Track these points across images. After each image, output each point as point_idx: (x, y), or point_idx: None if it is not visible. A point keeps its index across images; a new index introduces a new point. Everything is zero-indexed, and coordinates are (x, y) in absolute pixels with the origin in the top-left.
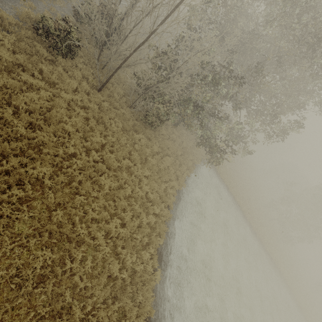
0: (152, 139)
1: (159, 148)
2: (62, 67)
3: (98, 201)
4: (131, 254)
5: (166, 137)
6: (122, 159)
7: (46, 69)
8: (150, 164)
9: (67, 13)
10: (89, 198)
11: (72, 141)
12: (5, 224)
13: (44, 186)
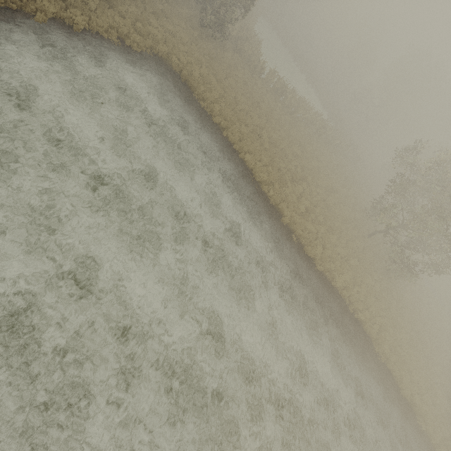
0: None
1: None
2: None
3: None
4: None
5: None
6: None
7: None
8: None
9: None
10: None
11: None
12: None
13: None
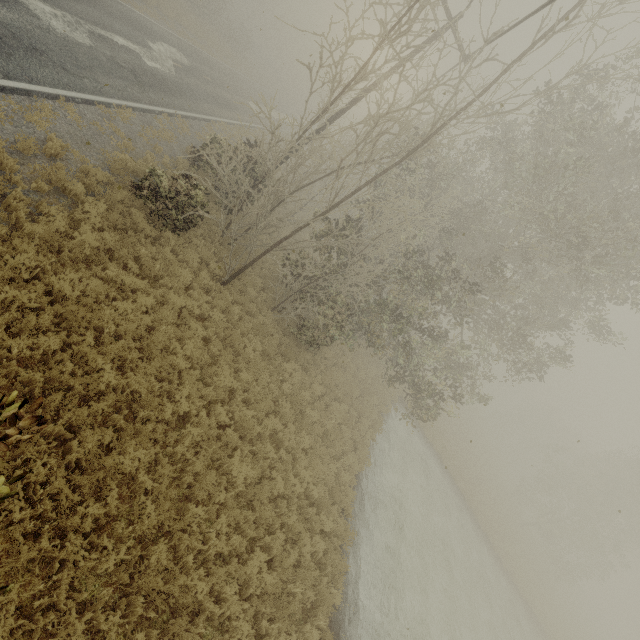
0: (309, 369)
1: (323, 386)
2: (170, 248)
3: (225, 512)
4: (285, 635)
5: (333, 362)
6: (263, 416)
7: (146, 254)
8: (309, 422)
9: (177, 151)
10: (209, 508)
11: (185, 389)
12: (67, 583)
13: (133, 488)
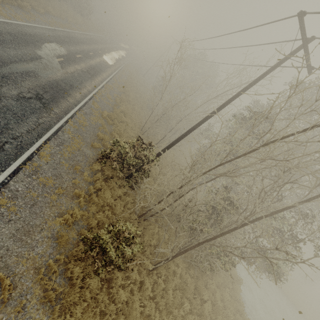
0: (207, 280)
1: (217, 288)
2: (120, 284)
3: None
4: None
5: None
6: None
7: None
8: None
9: (86, 152)
10: None
11: None
12: None
13: None
